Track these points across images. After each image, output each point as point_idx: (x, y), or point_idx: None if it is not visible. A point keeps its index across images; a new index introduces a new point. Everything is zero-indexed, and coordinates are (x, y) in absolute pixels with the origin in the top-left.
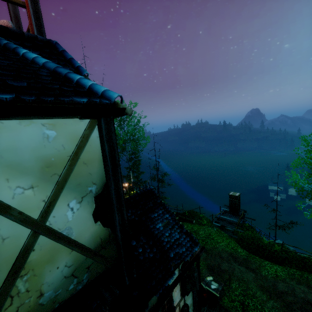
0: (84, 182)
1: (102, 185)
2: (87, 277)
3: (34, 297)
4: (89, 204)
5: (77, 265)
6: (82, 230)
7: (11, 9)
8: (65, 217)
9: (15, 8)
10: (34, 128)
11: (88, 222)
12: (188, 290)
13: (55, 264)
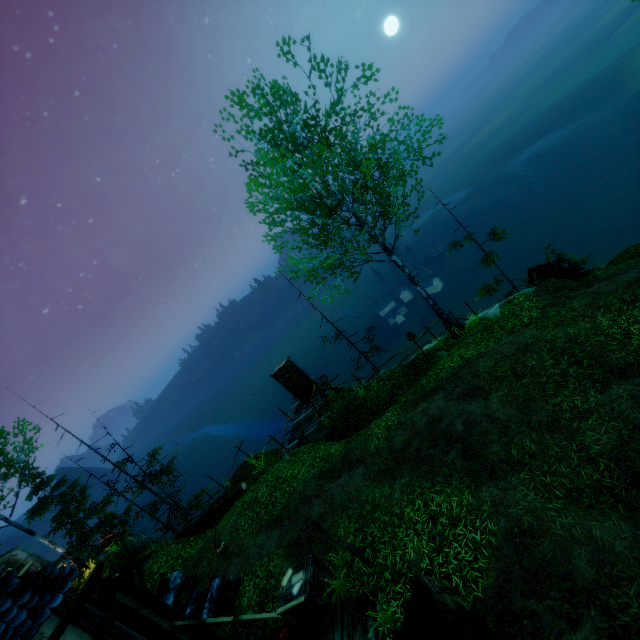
0: None
1: None
2: None
3: None
4: None
5: None
6: None
7: None
8: None
9: None
10: None
11: None
12: None
13: None
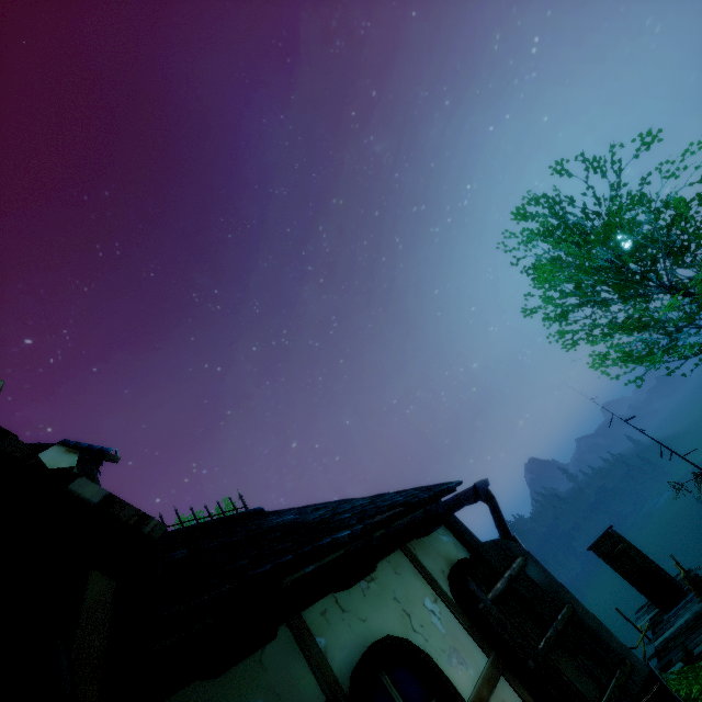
0: None
1: None
2: None
3: None
4: None
5: None
6: None
7: None
8: None
9: None
10: None
11: None
12: None
13: None
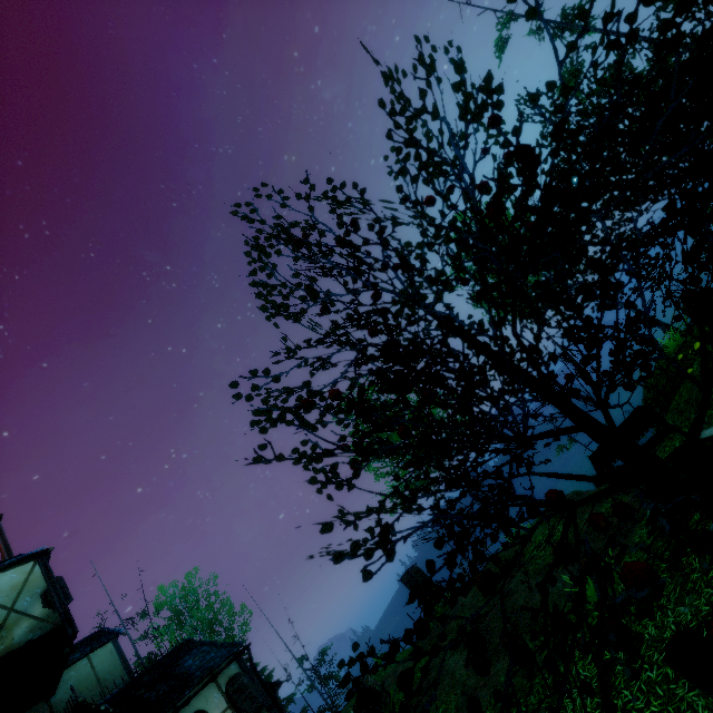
0: (33, 589)
1: (45, 588)
2: (40, 633)
3: (11, 640)
4: (38, 597)
5: (33, 627)
6: (35, 610)
7: None
8: (24, 605)
9: None
10: (8, 576)
11: (38, 606)
12: None
13: (20, 626)
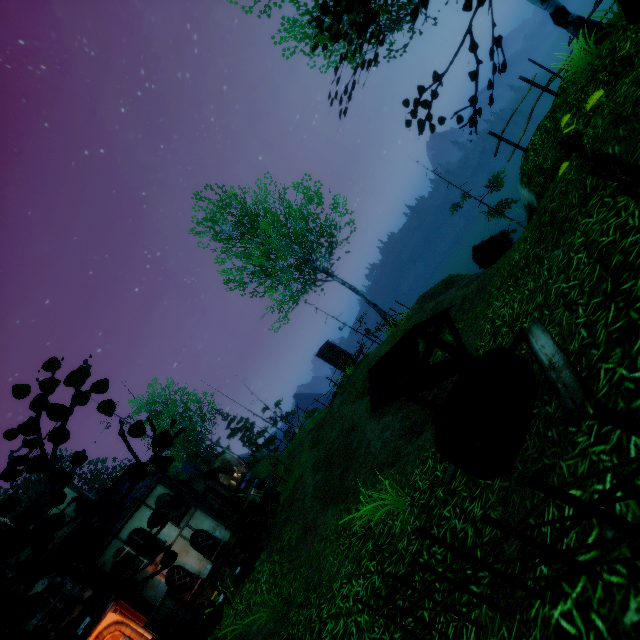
0: None
1: None
2: None
3: None
4: None
5: None
6: None
7: None
8: None
9: None
10: None
11: None
12: (179, 517)
13: None
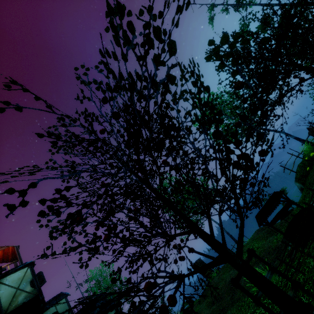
0: (27, 279)
1: (31, 278)
2: (29, 299)
3: (17, 302)
4: (28, 283)
5: (26, 296)
6: (27, 288)
7: (15, 265)
8: (23, 286)
9: (16, 263)
10: (17, 274)
11: (28, 286)
12: None
13: (21, 296)
